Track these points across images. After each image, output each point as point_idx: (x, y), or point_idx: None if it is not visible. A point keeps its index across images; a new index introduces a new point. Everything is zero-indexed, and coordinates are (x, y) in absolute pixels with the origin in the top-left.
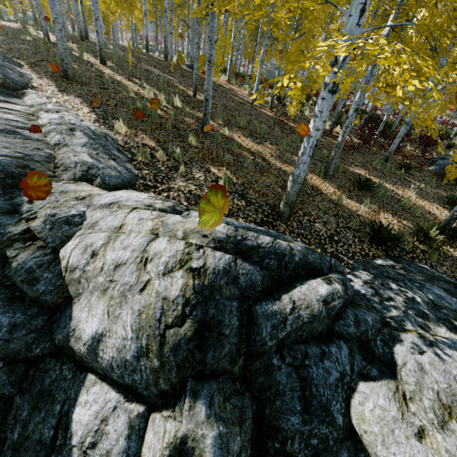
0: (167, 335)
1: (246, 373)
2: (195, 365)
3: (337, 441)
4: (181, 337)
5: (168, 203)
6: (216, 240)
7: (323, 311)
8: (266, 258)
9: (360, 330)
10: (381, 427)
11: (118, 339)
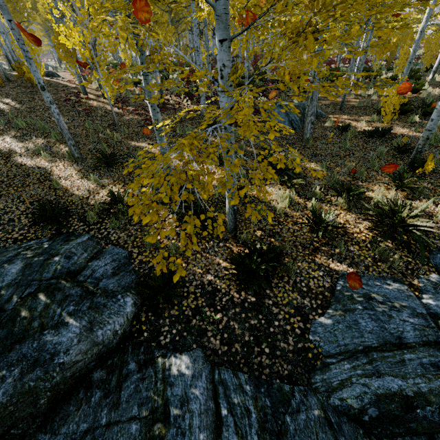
0: None
1: None
2: None
3: None
4: None
5: None
6: None
7: None
8: None
9: None
10: None
11: None
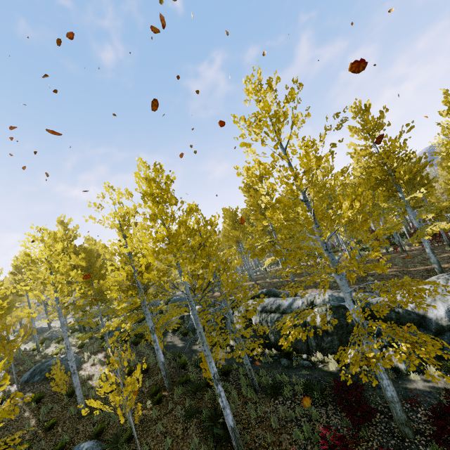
0: None
1: None
2: None
3: None
4: None
5: None
6: (446, 275)
7: None
8: None
9: None
10: None
11: None
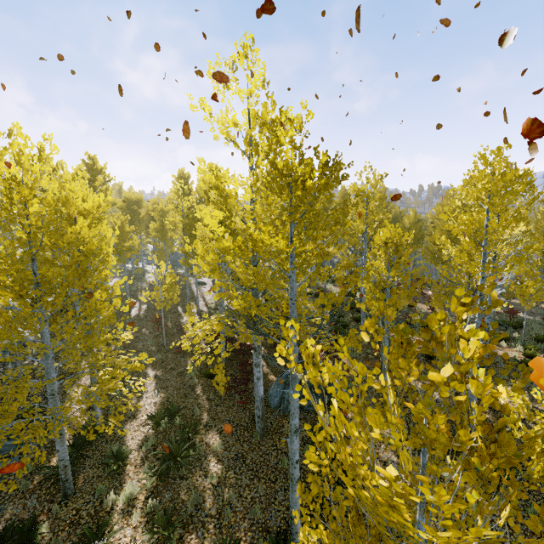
0: None
1: None
2: None
3: None
4: None
5: None
6: None
7: None
8: None
9: None
10: None
11: None
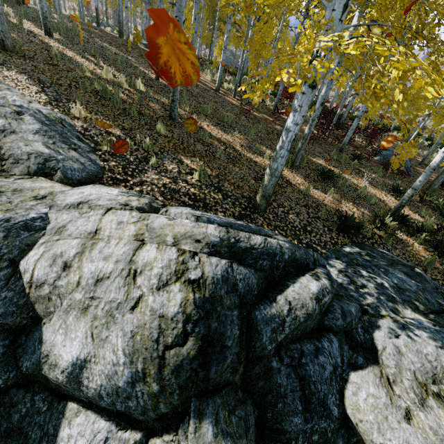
0: (167, 356)
1: (246, 379)
2: (198, 383)
3: (334, 432)
4: (184, 357)
5: (143, 200)
6: (210, 245)
7: (316, 309)
8: (260, 259)
9: (347, 322)
10: (376, 415)
11: (108, 365)
